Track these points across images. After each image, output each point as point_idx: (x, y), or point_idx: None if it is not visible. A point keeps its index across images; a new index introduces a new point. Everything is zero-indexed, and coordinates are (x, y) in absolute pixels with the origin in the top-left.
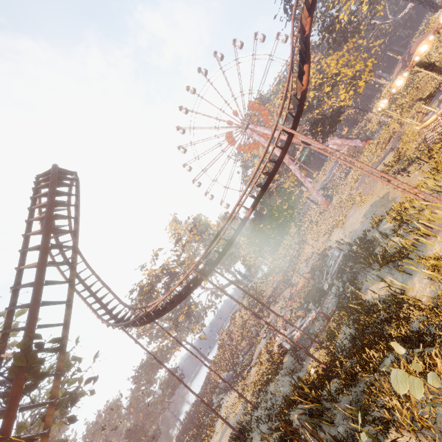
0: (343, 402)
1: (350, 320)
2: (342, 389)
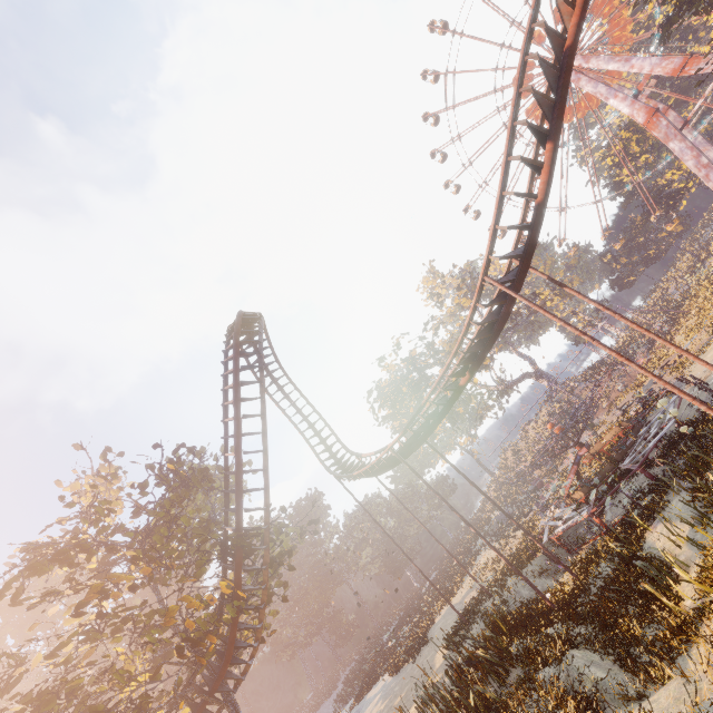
0: (517, 671)
1: (611, 558)
2: (521, 658)
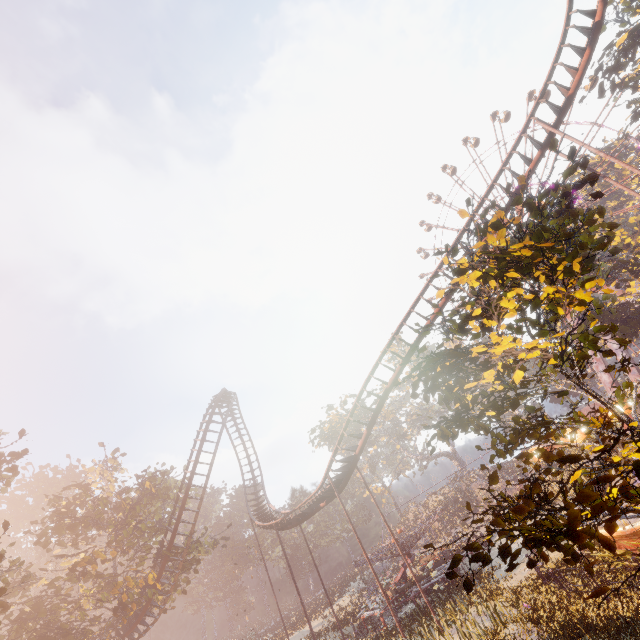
0: None
1: None
2: None
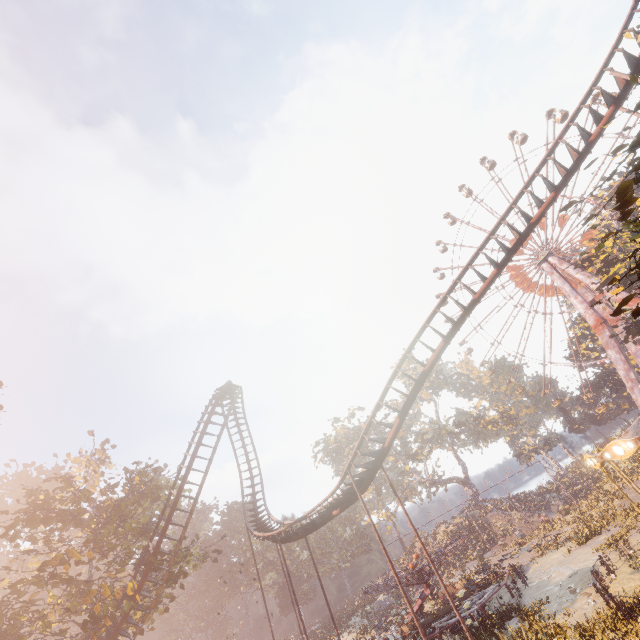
0: None
1: None
2: None
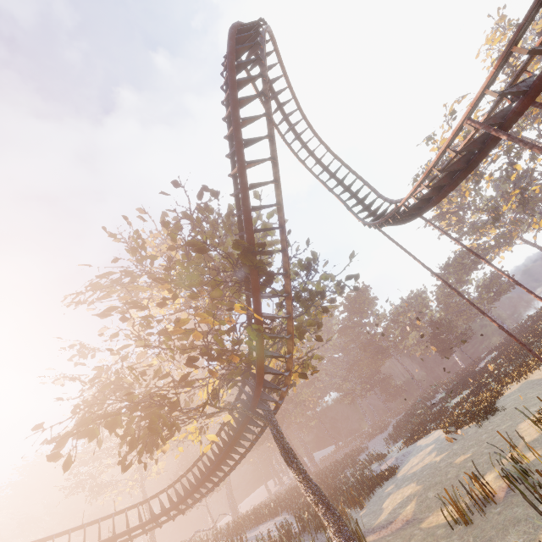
0: None
1: None
2: None
